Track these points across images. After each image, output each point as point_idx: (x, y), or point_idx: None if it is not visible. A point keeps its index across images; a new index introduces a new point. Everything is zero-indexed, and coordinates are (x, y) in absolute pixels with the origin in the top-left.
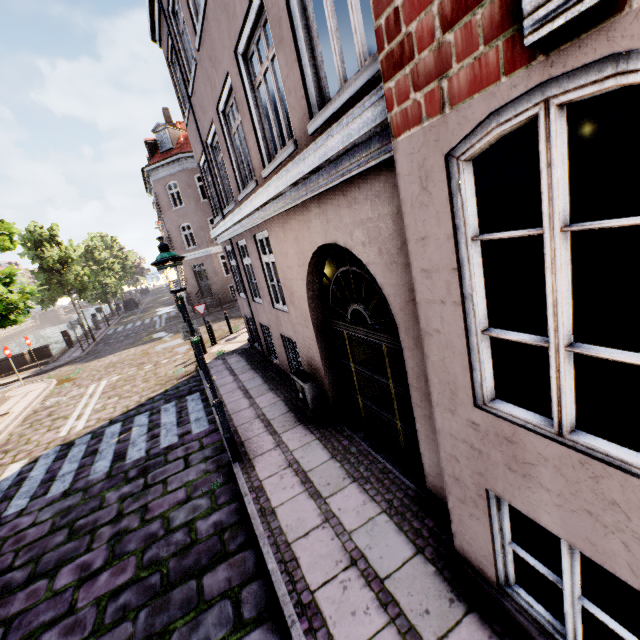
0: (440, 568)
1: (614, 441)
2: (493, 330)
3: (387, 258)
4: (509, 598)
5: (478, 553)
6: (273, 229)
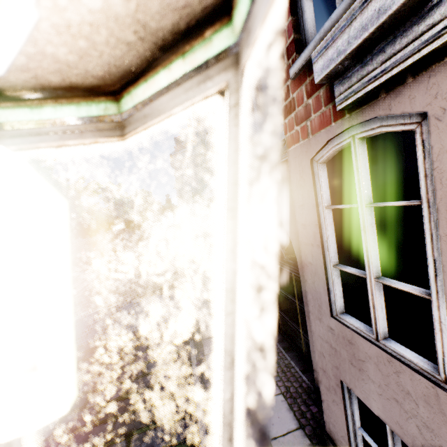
0: (314, 443)
1: (415, 350)
2: (340, 265)
3: (291, 216)
4: None
5: (339, 434)
6: None
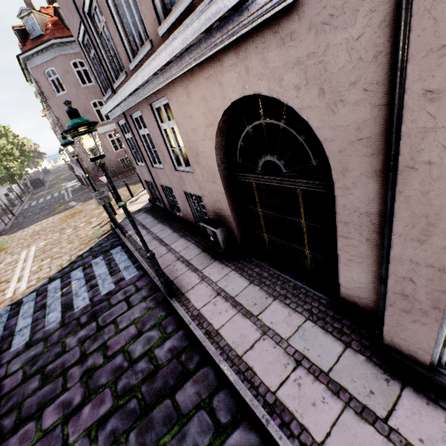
0: (368, 356)
1: None
2: None
3: (330, 98)
4: (441, 375)
5: (413, 346)
6: (174, 93)
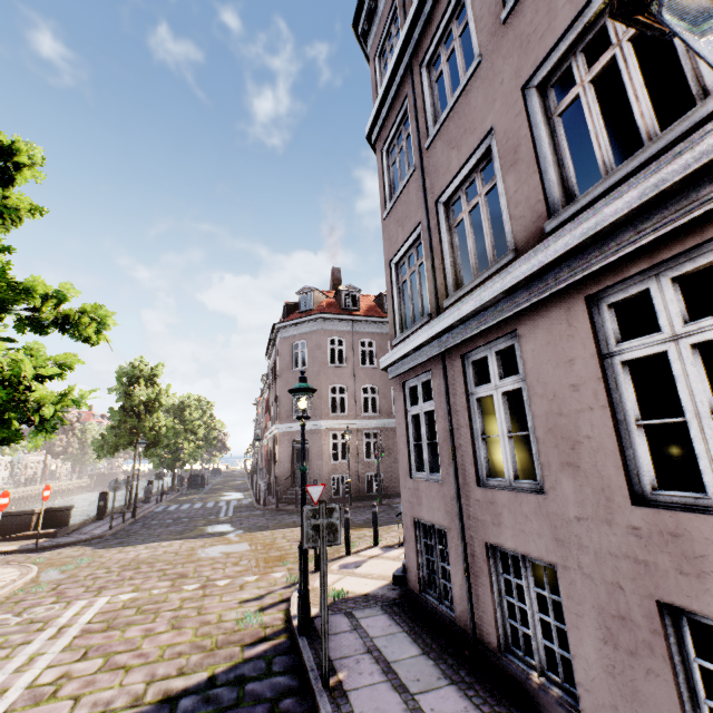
0: None
1: None
2: None
3: None
4: None
5: None
6: None
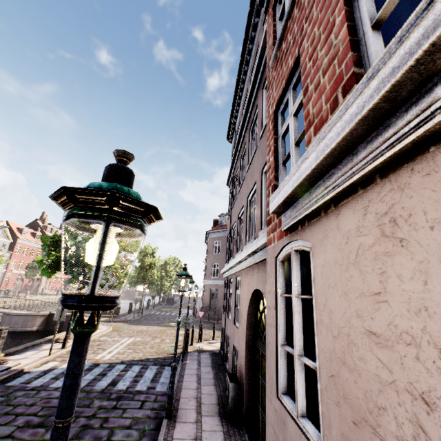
0: None
1: None
2: (285, 345)
3: None
4: None
5: None
6: (242, 275)
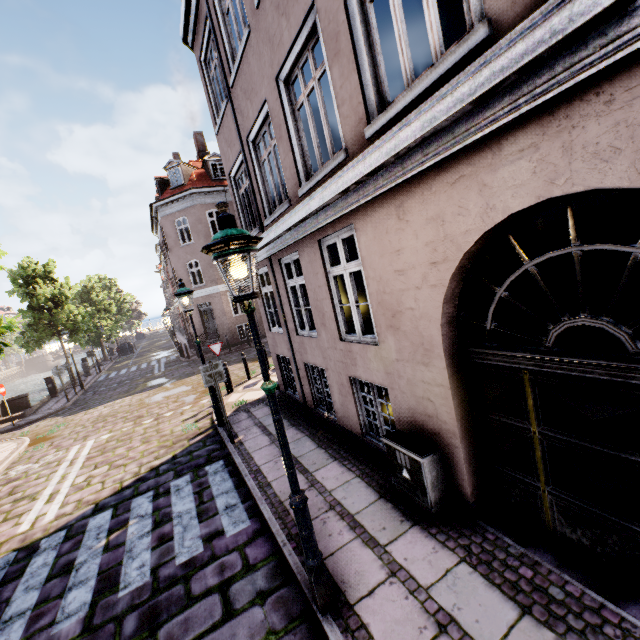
0: None
1: None
2: None
3: None
4: None
5: None
6: (370, 218)
